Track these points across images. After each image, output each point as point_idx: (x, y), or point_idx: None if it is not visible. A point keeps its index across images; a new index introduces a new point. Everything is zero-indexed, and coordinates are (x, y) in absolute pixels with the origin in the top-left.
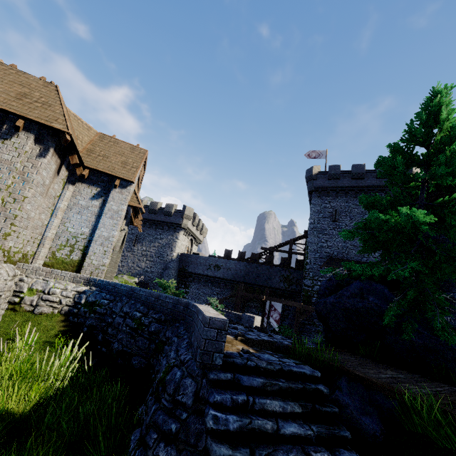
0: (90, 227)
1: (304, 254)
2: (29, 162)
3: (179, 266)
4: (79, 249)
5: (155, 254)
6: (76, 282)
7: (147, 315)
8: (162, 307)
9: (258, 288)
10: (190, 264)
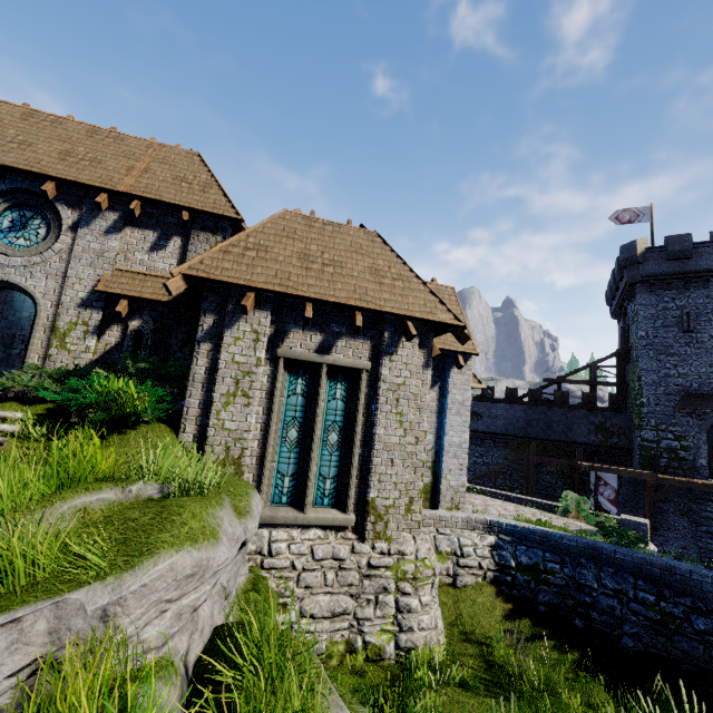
0: (433, 432)
1: (622, 385)
2: (417, 378)
3: None
4: (427, 467)
5: None
6: (472, 528)
7: (665, 598)
8: (686, 587)
9: (552, 444)
10: None
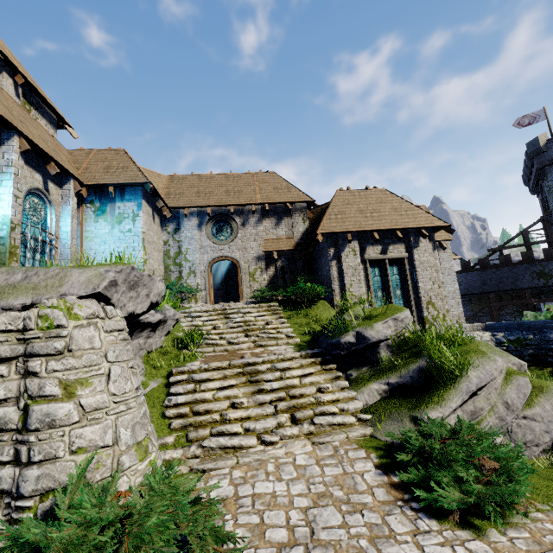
0: None
1: (551, 240)
2: (431, 256)
3: None
4: None
5: None
6: (476, 330)
7: None
8: None
9: (505, 293)
10: None
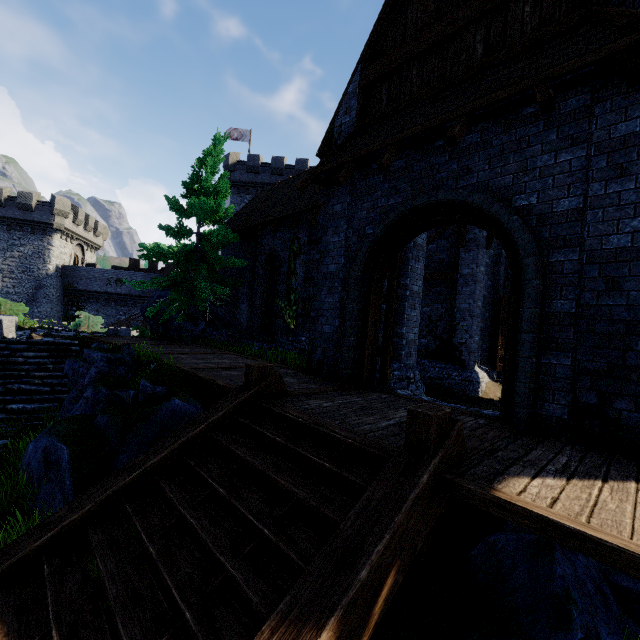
0: None
1: None
2: None
3: (64, 283)
4: None
5: (17, 267)
6: None
7: None
8: None
9: None
10: (80, 280)
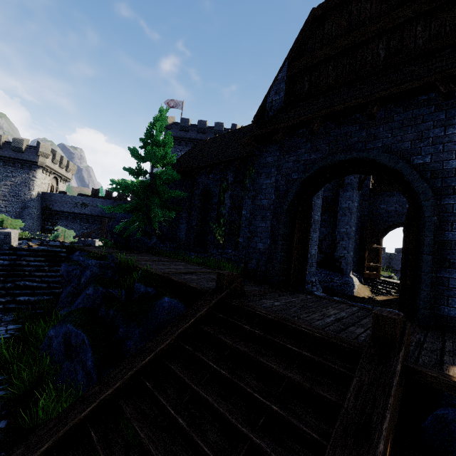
0: None
1: None
2: None
3: (43, 205)
4: None
5: (9, 193)
6: None
7: None
8: None
9: None
10: (55, 203)
